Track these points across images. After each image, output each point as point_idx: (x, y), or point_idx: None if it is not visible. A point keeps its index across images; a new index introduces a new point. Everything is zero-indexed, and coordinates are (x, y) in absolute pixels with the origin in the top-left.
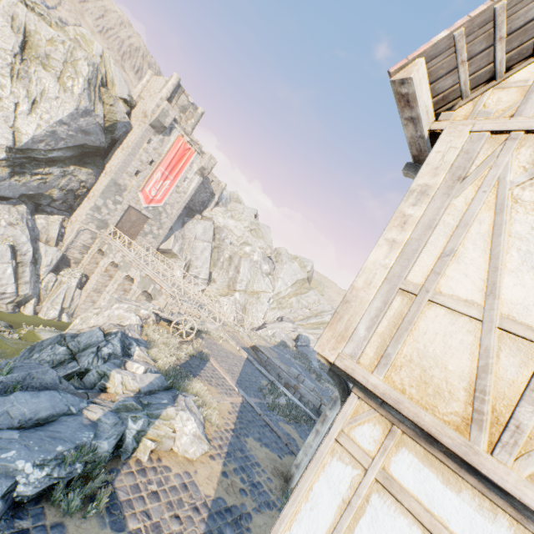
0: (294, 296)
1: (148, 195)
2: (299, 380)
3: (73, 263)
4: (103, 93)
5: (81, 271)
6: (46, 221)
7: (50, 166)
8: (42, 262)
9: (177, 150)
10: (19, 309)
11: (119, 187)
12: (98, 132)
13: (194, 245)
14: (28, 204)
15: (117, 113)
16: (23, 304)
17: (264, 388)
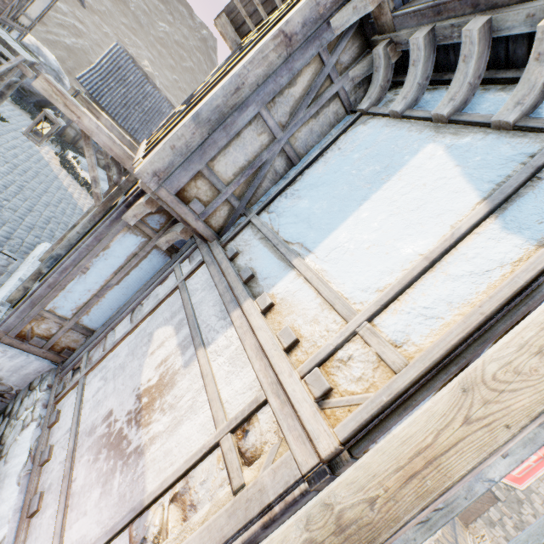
0: None
1: None
2: None
3: None
4: None
5: None
6: None
7: None
8: None
9: None
10: None
11: None
12: None
13: None
14: None
15: None
16: None
17: None
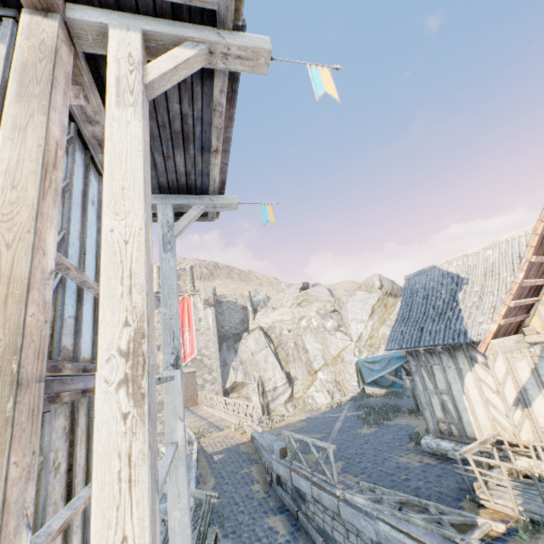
0: (382, 325)
1: None
2: (271, 451)
3: None
4: None
5: None
6: None
7: None
8: None
9: None
10: None
11: None
12: None
13: (255, 361)
14: None
15: None
16: None
17: None
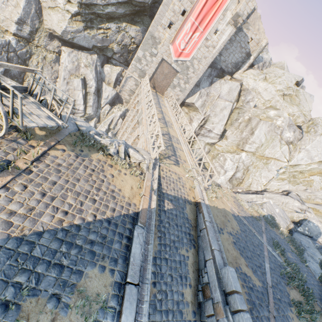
0: (319, 175)
1: (178, 48)
2: (229, 302)
3: (124, 102)
4: None
5: (125, 107)
6: (110, 69)
7: (109, 22)
8: (102, 96)
9: None
10: (88, 122)
11: (155, 40)
12: None
13: (216, 103)
14: (101, 55)
15: None
16: (90, 120)
17: (53, 296)
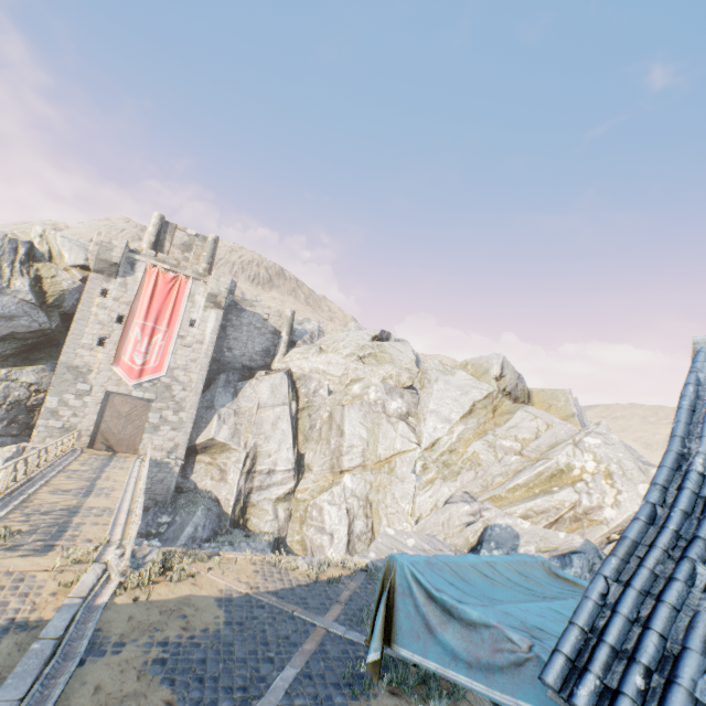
0: (477, 438)
1: (132, 366)
2: None
3: None
4: (40, 269)
5: None
6: None
7: None
8: None
9: (152, 287)
10: None
11: (78, 370)
12: (31, 312)
13: (259, 418)
14: None
15: (63, 283)
16: None
17: None
